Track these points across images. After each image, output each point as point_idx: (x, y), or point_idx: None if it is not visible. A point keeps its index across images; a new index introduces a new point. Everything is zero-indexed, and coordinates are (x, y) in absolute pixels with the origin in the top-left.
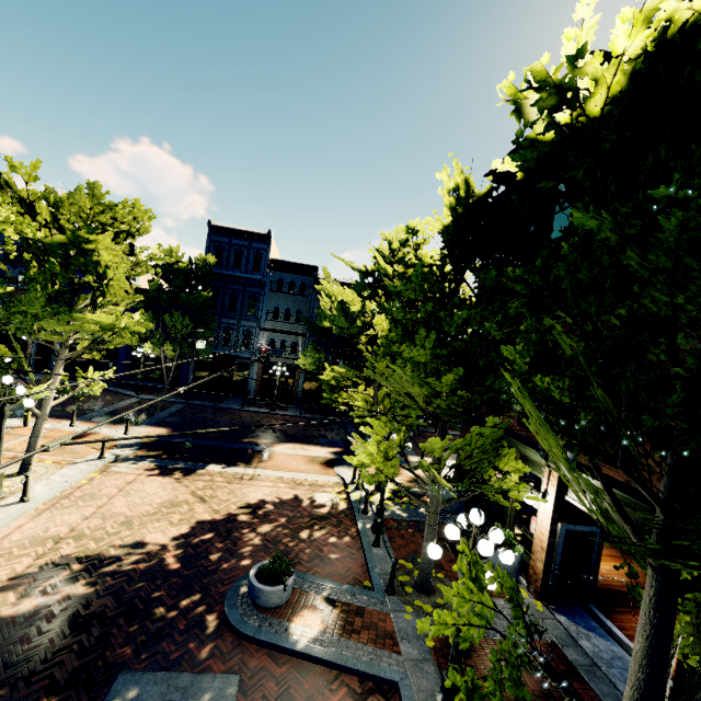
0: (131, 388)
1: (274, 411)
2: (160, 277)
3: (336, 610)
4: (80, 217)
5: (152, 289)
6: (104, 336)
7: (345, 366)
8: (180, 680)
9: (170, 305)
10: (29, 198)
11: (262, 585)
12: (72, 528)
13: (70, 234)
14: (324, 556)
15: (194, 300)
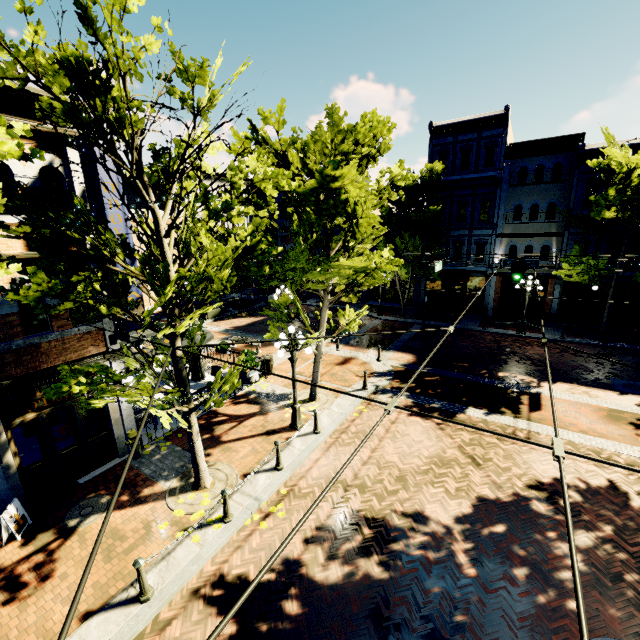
0: (373, 309)
1: (523, 333)
2: (388, 201)
3: None
4: (324, 154)
5: (383, 215)
6: (357, 278)
7: None
8: None
9: (399, 227)
10: (281, 149)
11: None
12: (355, 473)
13: (318, 177)
14: None
15: (422, 218)
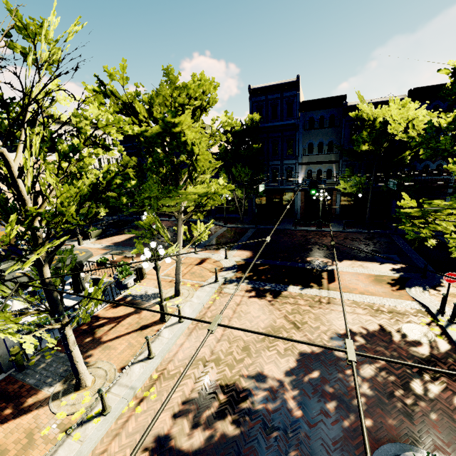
0: (221, 220)
1: (320, 228)
2: (224, 142)
3: None
4: (165, 106)
5: (221, 152)
6: (202, 201)
7: None
8: None
9: (234, 160)
10: (128, 101)
11: None
12: (211, 350)
13: (161, 123)
14: None
15: (249, 153)
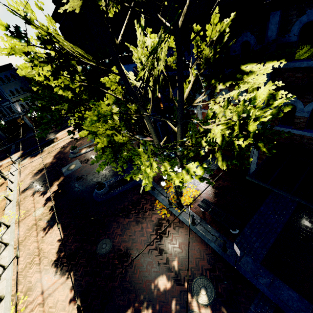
0: None
1: None
2: None
3: (87, 147)
4: None
5: None
6: None
7: (57, 106)
8: (70, 164)
9: None
10: None
11: (73, 151)
12: (31, 171)
13: None
14: (82, 144)
15: None
